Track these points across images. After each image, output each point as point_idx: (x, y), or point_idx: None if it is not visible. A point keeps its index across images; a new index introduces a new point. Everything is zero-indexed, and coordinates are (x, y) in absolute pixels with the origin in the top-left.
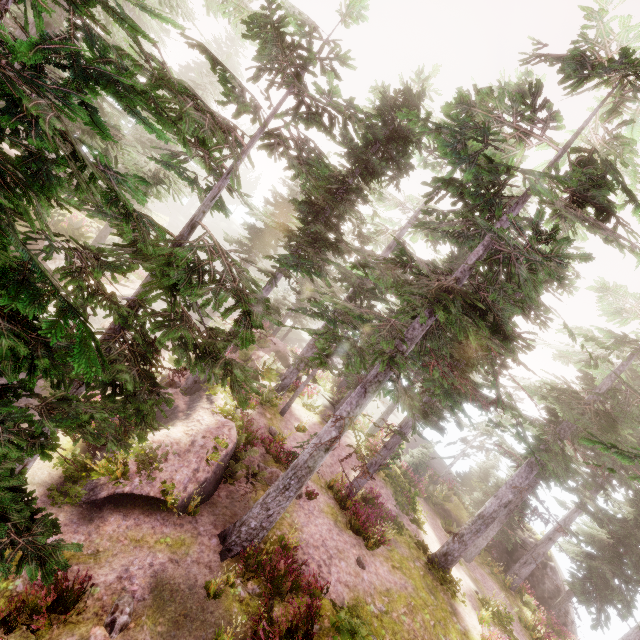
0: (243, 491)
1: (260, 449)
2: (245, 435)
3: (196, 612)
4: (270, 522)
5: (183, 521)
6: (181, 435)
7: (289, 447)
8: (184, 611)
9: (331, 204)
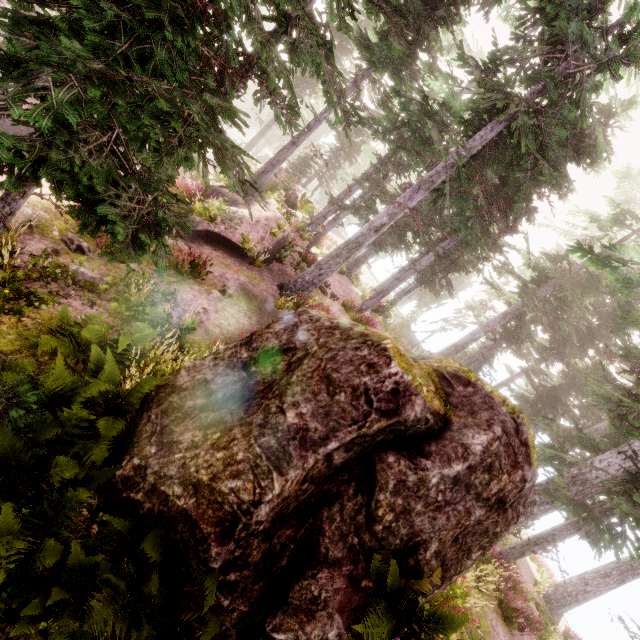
0: (289, 273)
1: (297, 257)
2: (293, 234)
3: (270, 311)
4: (319, 280)
5: (252, 269)
6: (247, 215)
7: None
8: (263, 307)
9: (418, 20)
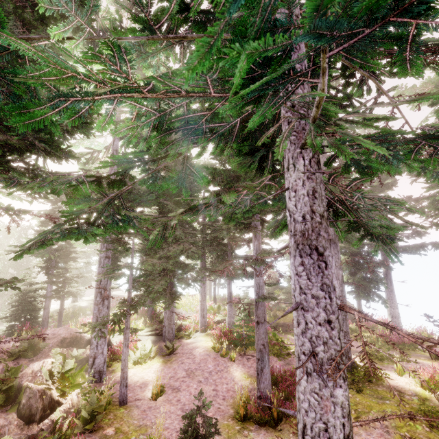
0: None
1: None
2: None
3: None
4: None
5: None
6: None
7: (170, 436)
8: None
9: None
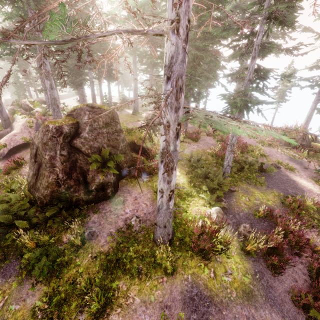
0: None
1: None
2: (39, 119)
3: None
4: None
5: None
6: (16, 131)
7: None
8: None
9: None
